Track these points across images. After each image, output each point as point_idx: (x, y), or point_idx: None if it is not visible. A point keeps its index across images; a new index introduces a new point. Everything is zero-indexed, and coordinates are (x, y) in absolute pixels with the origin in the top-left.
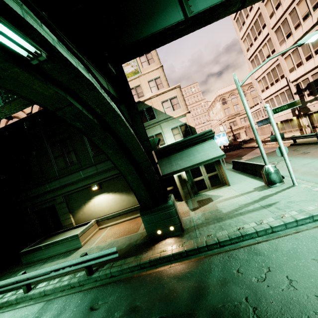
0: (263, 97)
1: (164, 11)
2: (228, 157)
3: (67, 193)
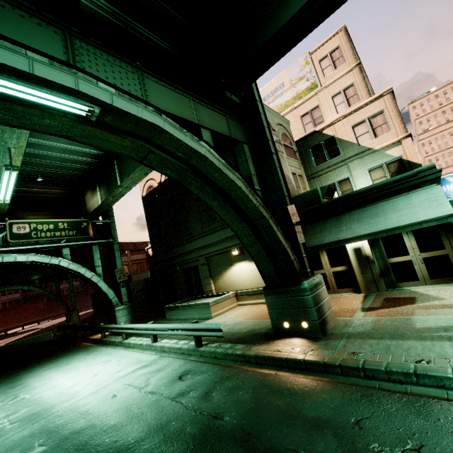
0: None
1: None
2: None
3: (208, 254)
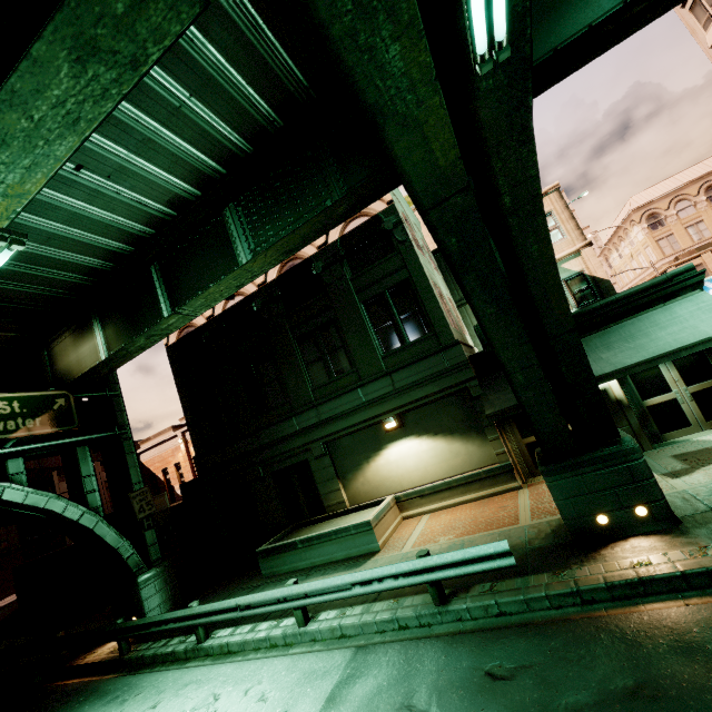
0: None
1: None
2: None
3: (332, 436)
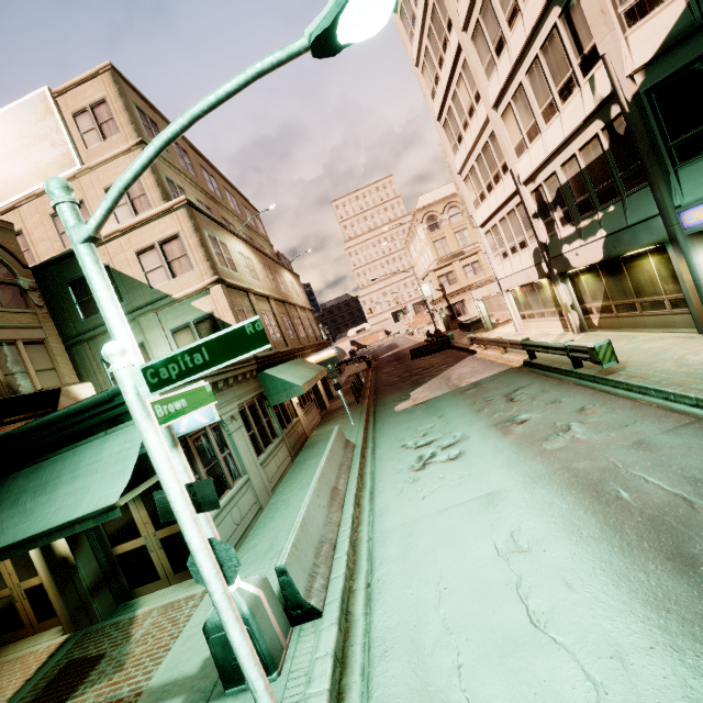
0: (478, 221)
1: None
2: (400, 379)
3: None
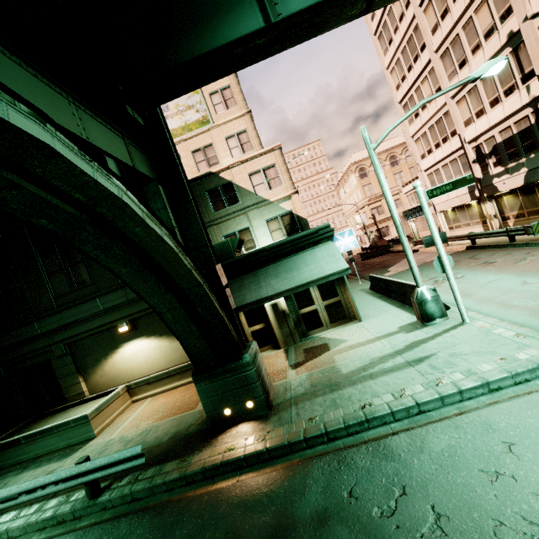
0: (423, 167)
1: (228, 12)
2: (367, 268)
3: (73, 338)
